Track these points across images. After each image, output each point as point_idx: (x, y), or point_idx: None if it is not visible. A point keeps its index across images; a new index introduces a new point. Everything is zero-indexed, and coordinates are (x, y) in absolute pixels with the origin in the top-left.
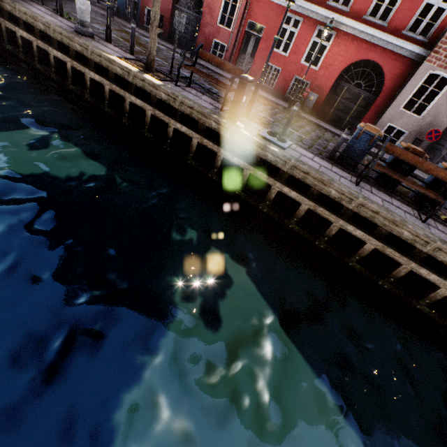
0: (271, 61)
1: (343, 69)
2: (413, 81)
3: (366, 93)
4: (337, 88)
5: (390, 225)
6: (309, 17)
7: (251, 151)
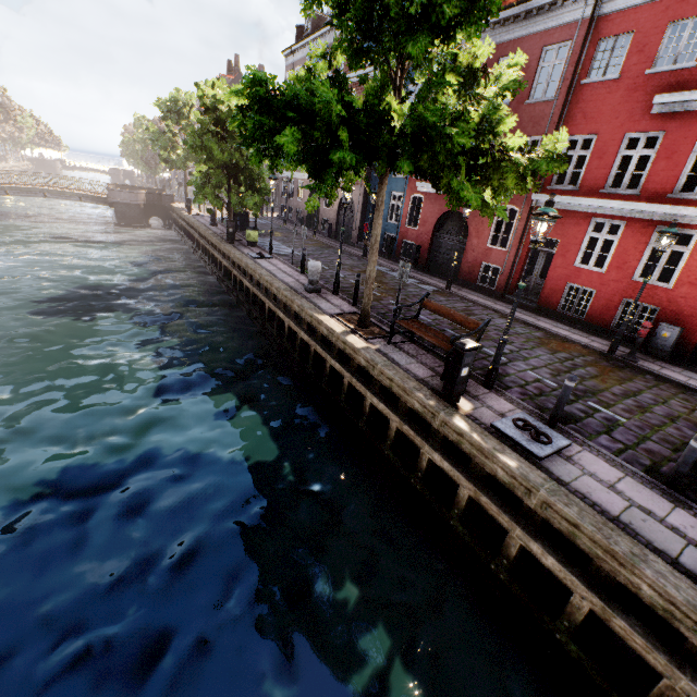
0: (575, 281)
1: None
2: None
3: None
4: None
5: None
6: (636, 219)
7: (469, 455)
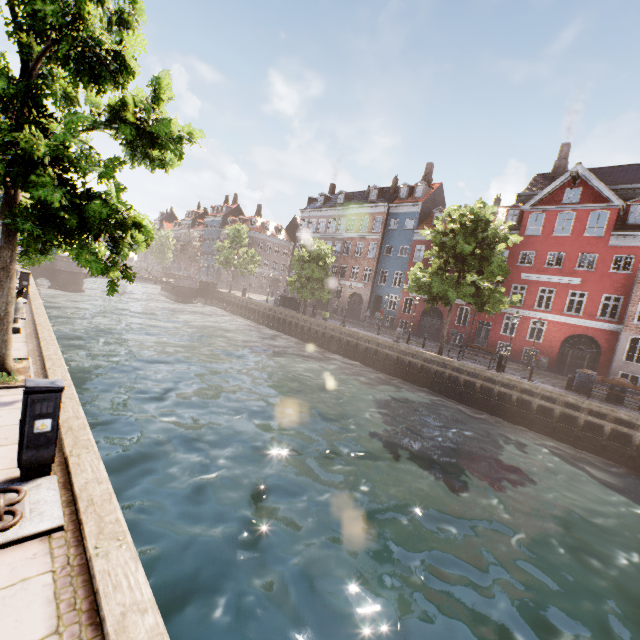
0: (502, 340)
1: (562, 340)
2: (621, 343)
3: (589, 353)
4: (563, 352)
5: (612, 413)
6: (522, 316)
7: (514, 385)
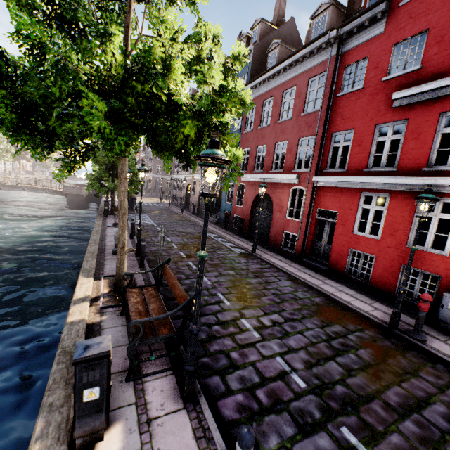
0: (355, 247)
1: None
2: None
3: None
4: None
5: None
6: (398, 191)
7: None
